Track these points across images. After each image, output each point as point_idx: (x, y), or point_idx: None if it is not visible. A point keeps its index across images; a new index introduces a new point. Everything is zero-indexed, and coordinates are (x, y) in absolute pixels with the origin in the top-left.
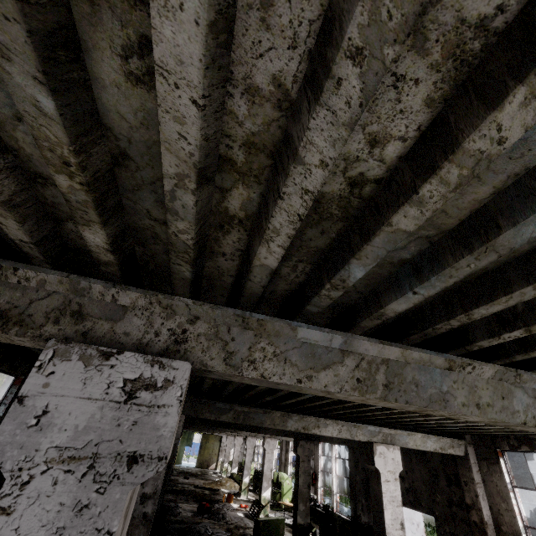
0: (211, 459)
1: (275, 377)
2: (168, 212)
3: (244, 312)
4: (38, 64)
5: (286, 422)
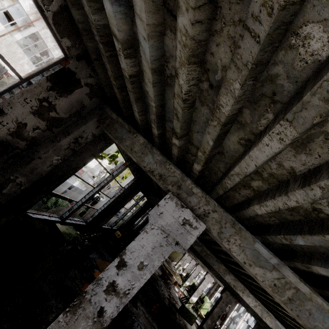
0: (175, 259)
1: (234, 253)
2: (227, 177)
3: (235, 221)
4: (215, 138)
5: (225, 274)
